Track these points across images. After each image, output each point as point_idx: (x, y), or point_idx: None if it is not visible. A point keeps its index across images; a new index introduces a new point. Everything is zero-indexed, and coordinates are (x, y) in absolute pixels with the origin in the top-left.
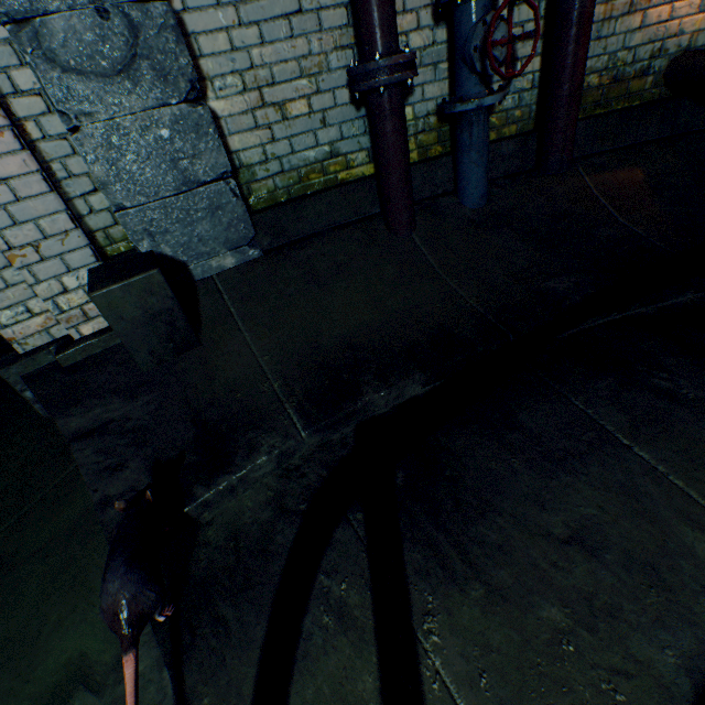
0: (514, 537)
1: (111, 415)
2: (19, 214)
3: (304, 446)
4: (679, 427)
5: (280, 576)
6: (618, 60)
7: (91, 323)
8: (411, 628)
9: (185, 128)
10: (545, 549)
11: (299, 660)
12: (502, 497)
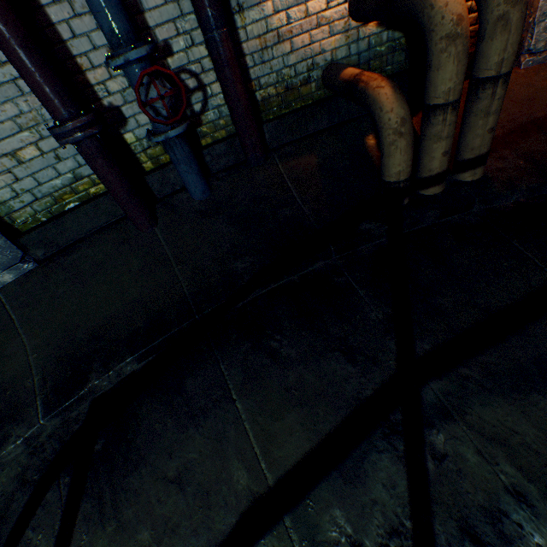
0: (147, 482)
1: None
2: None
3: (48, 427)
4: (267, 381)
5: (6, 536)
6: (285, 75)
7: None
8: None
9: None
10: (160, 488)
11: None
12: (152, 451)
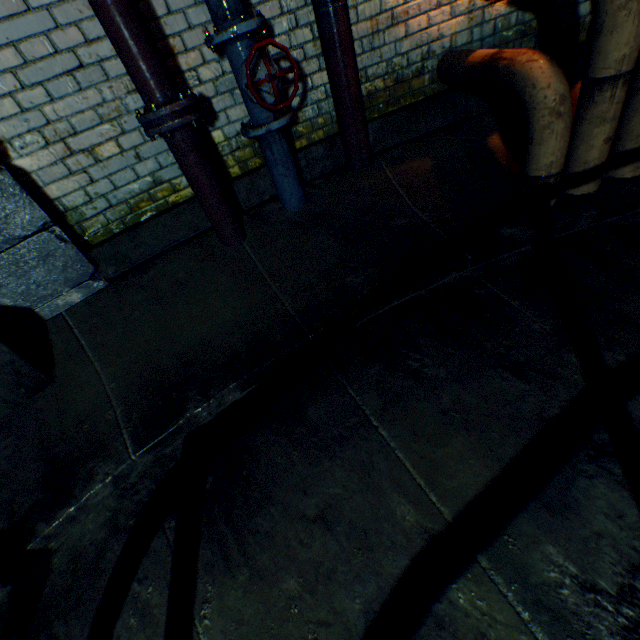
0: (280, 522)
1: None
2: None
3: (139, 465)
4: (414, 405)
5: (104, 590)
6: (395, 65)
7: None
8: (192, 616)
9: None
10: (299, 529)
11: None
12: (279, 488)
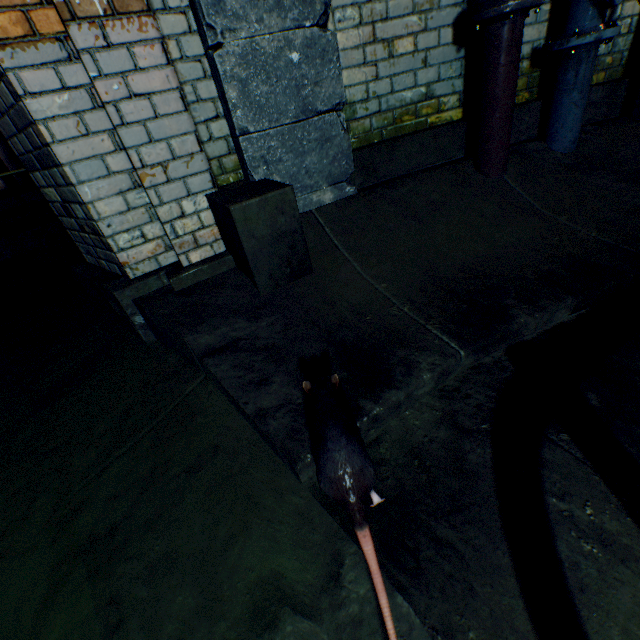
0: None
1: (238, 334)
2: (155, 131)
3: (458, 367)
4: None
5: (496, 497)
6: None
7: (199, 251)
8: None
9: (312, 53)
10: None
11: (576, 593)
12: None
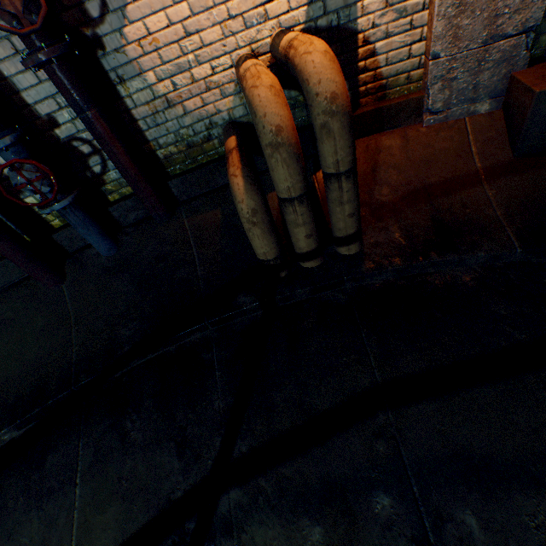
0: None
1: None
2: None
3: None
4: (108, 467)
5: None
6: (183, 134)
7: None
8: None
9: None
10: None
11: None
12: None
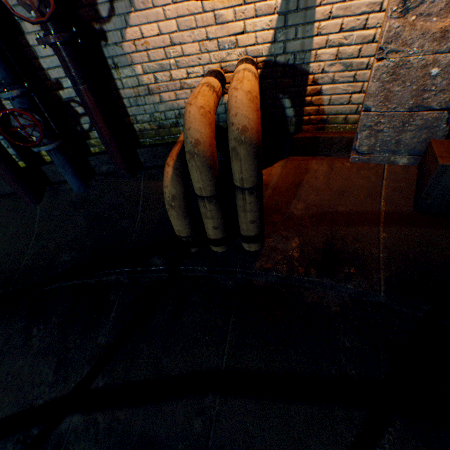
0: None
1: None
2: None
3: None
4: (6, 360)
5: None
6: (157, 117)
7: None
8: None
9: None
10: None
11: None
12: None
